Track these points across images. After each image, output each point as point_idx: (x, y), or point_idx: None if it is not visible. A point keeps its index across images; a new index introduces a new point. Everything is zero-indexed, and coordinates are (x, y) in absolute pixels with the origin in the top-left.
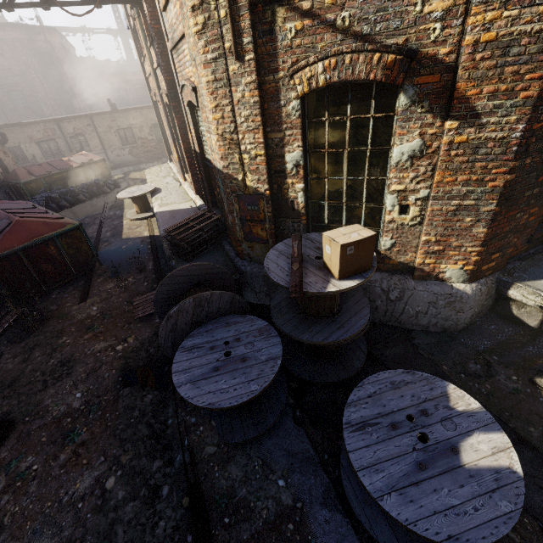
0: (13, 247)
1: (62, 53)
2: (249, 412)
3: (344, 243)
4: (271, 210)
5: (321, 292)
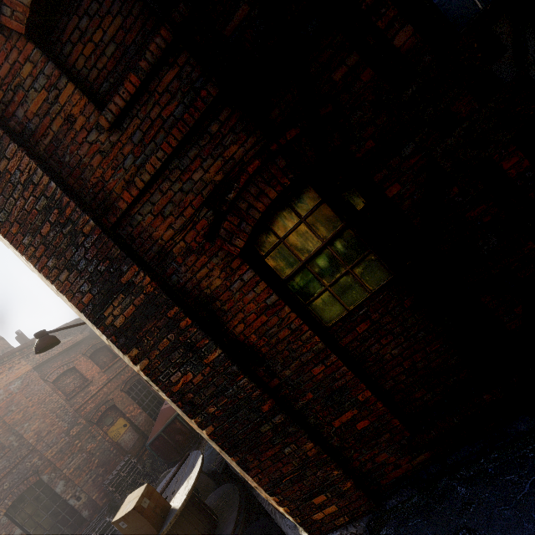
0: (159, 430)
1: None
2: None
3: (114, 520)
4: None
5: None
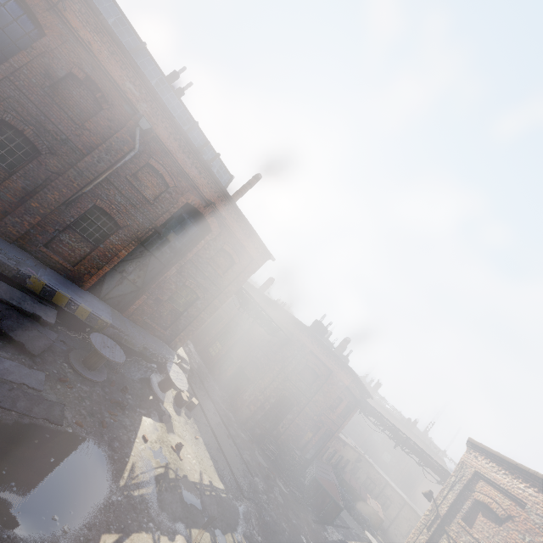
0: (324, 484)
1: None
2: None
3: None
4: None
5: None
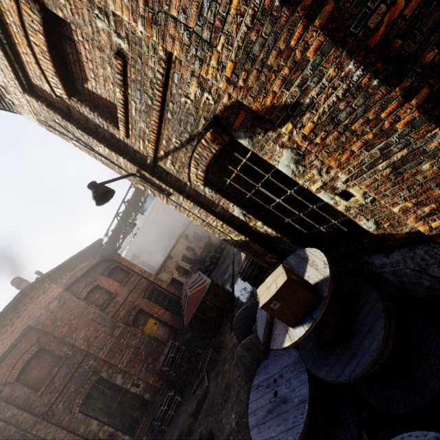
0: (192, 312)
1: None
2: None
3: (262, 304)
4: (260, 247)
5: (279, 348)
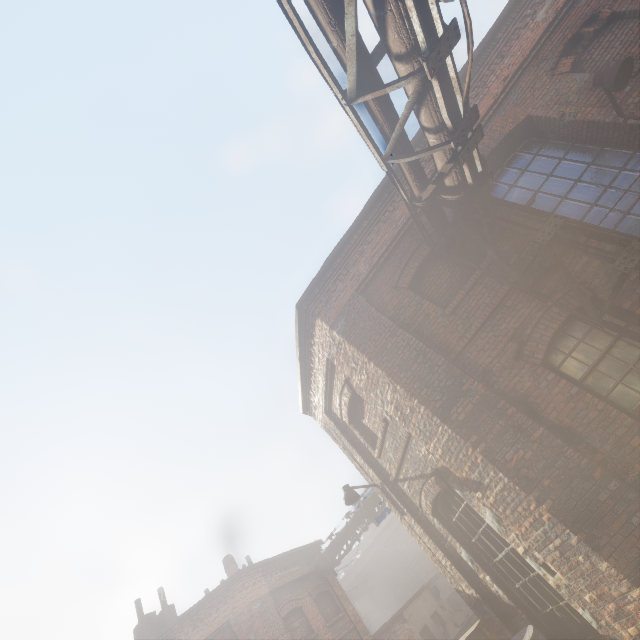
0: None
1: None
2: None
3: None
4: (494, 614)
5: None
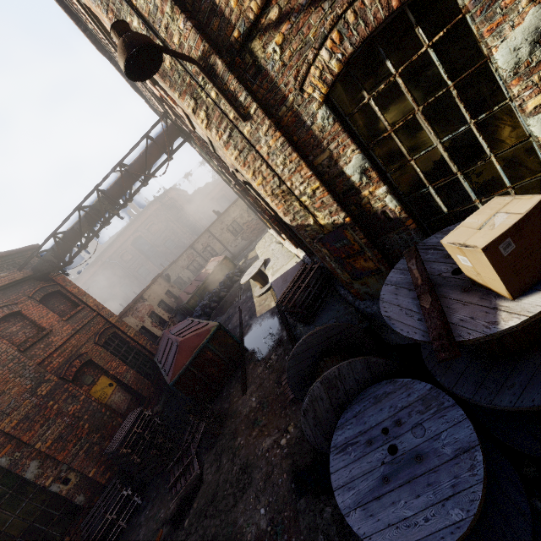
0: (184, 364)
1: (180, 200)
2: (471, 535)
3: (487, 242)
4: (362, 236)
5: (490, 334)
